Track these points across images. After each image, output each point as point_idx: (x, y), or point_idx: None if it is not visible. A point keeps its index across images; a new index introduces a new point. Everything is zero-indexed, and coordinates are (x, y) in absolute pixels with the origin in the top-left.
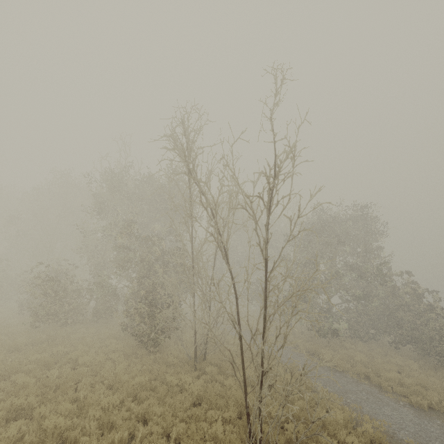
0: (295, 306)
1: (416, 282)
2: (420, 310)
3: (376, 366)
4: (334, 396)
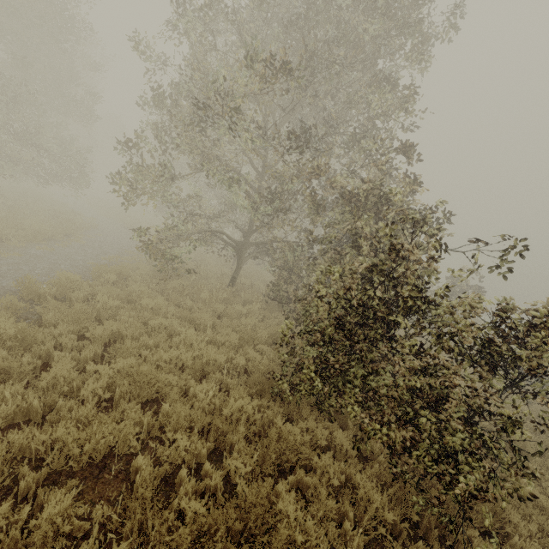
0: None
1: (418, 178)
2: (328, 238)
3: (75, 315)
4: None
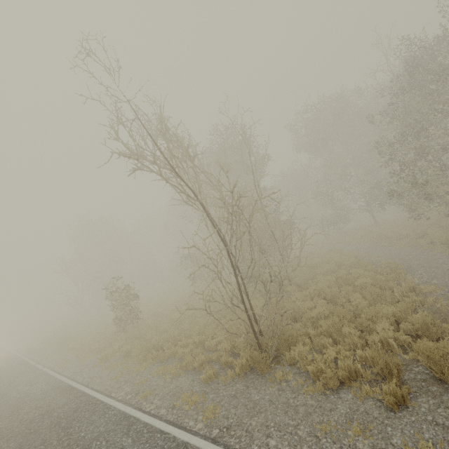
0: (250, 227)
1: None
2: None
3: None
4: (426, 289)
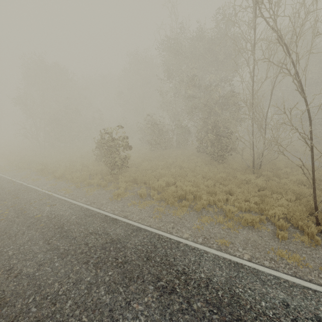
0: None
1: None
2: None
3: None
4: None
